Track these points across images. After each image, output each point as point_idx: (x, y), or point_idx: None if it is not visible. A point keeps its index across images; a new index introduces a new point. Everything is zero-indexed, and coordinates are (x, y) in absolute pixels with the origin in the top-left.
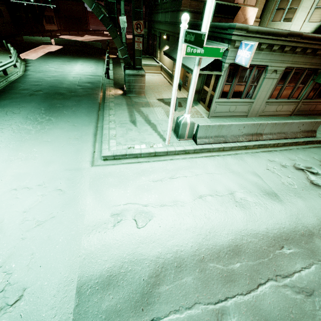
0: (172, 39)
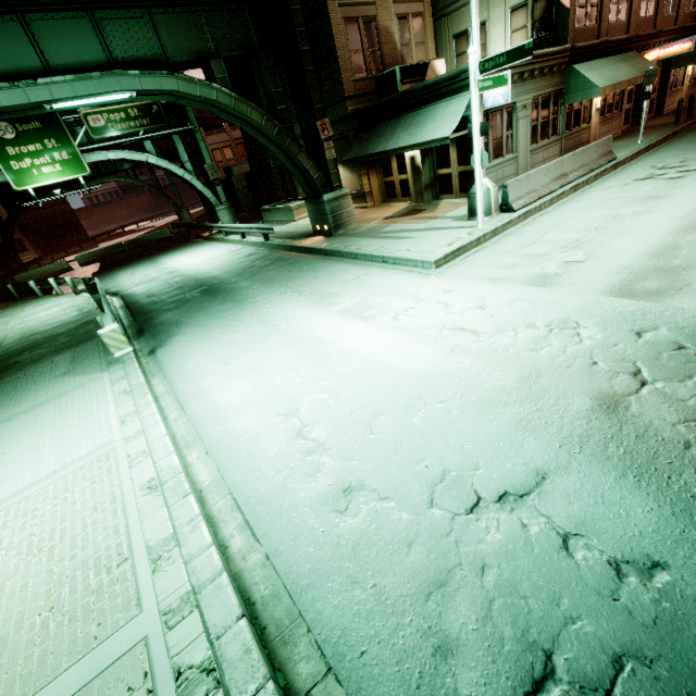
0: (336, 146)
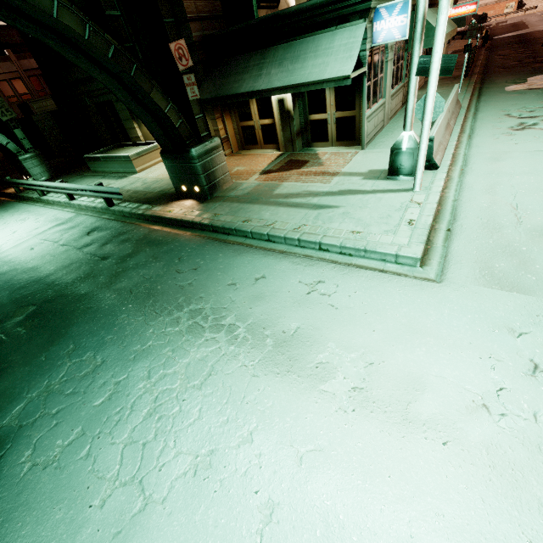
0: None
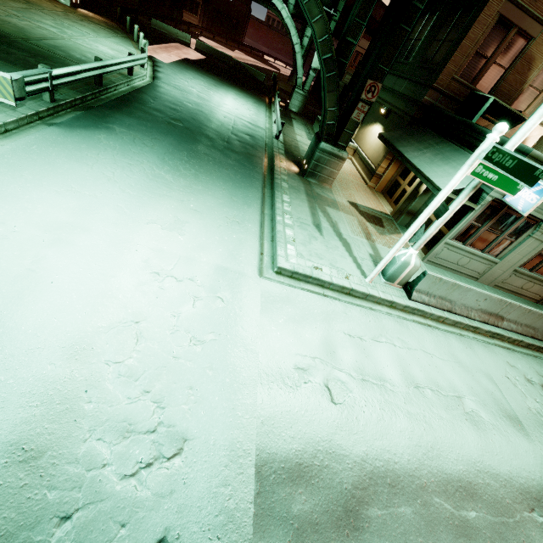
0: (395, 119)
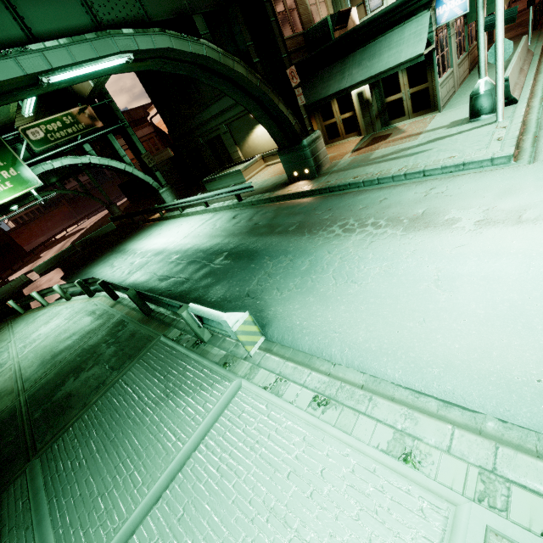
0: None
